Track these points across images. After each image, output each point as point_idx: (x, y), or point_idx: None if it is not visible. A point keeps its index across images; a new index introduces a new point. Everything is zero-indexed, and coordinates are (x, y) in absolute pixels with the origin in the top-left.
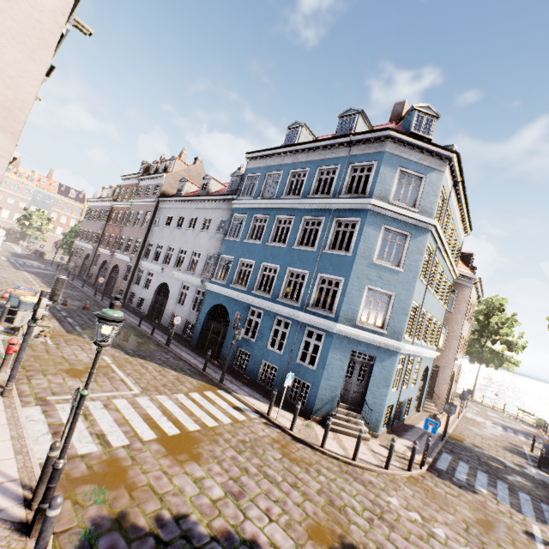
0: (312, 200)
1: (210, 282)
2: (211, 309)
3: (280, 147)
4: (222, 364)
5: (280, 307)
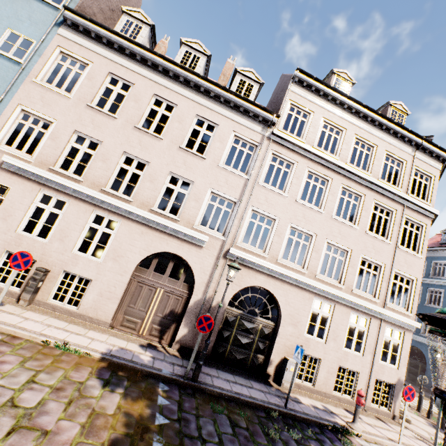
0: None
1: None
2: None
3: (441, 247)
4: (428, 391)
5: None
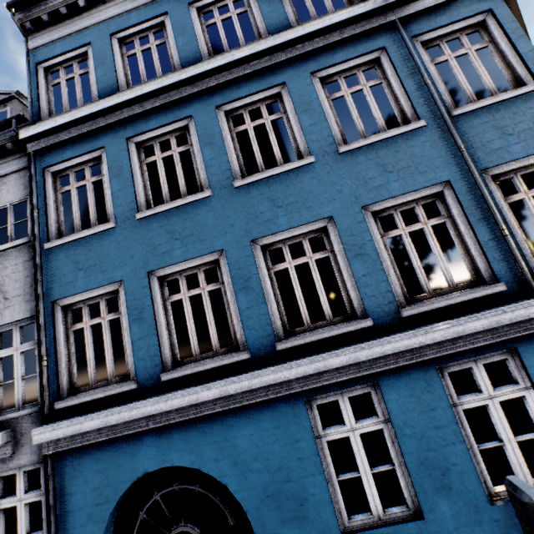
0: (325, 17)
1: (54, 419)
2: (112, 516)
3: None
4: None
5: (457, 326)
